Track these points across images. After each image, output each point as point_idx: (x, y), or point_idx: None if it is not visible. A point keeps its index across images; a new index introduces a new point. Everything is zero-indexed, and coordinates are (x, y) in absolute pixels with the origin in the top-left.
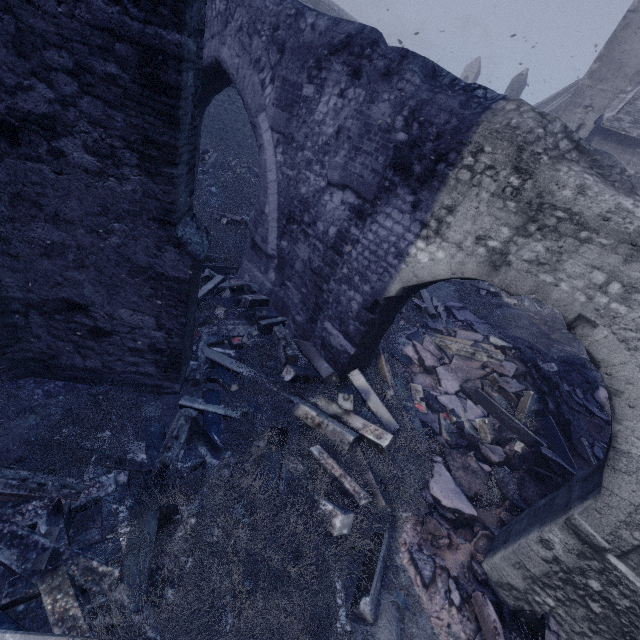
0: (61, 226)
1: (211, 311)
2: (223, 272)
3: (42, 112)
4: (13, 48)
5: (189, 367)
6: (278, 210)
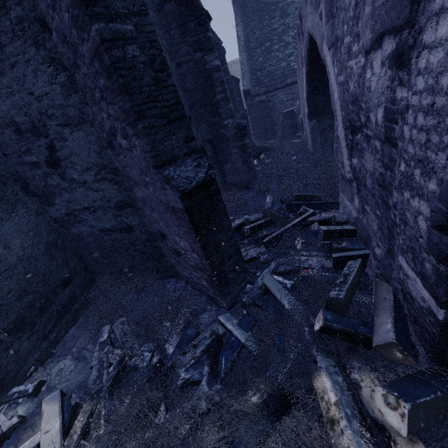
0: (139, 187)
1: (293, 242)
2: (323, 207)
3: (109, 127)
4: (94, 103)
5: (244, 289)
6: (343, 127)
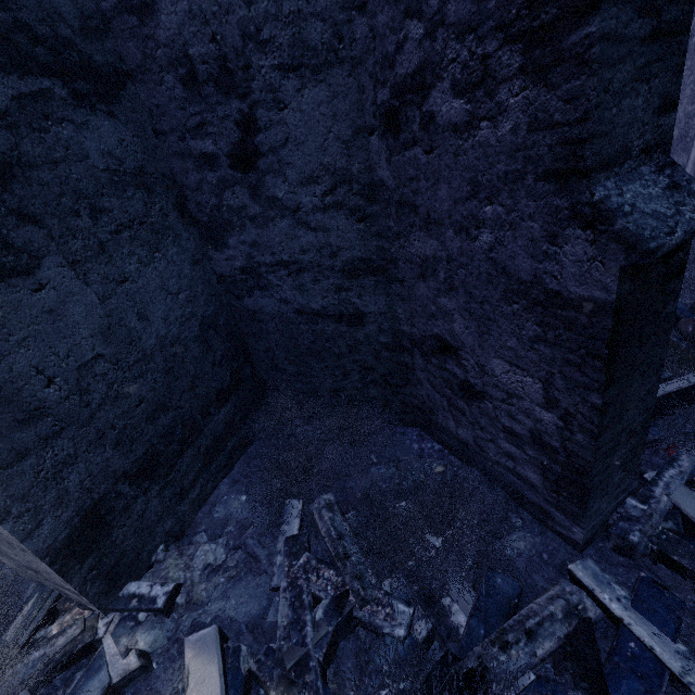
0: (432, 231)
1: None
2: None
3: (414, 67)
4: None
5: (621, 507)
6: None
